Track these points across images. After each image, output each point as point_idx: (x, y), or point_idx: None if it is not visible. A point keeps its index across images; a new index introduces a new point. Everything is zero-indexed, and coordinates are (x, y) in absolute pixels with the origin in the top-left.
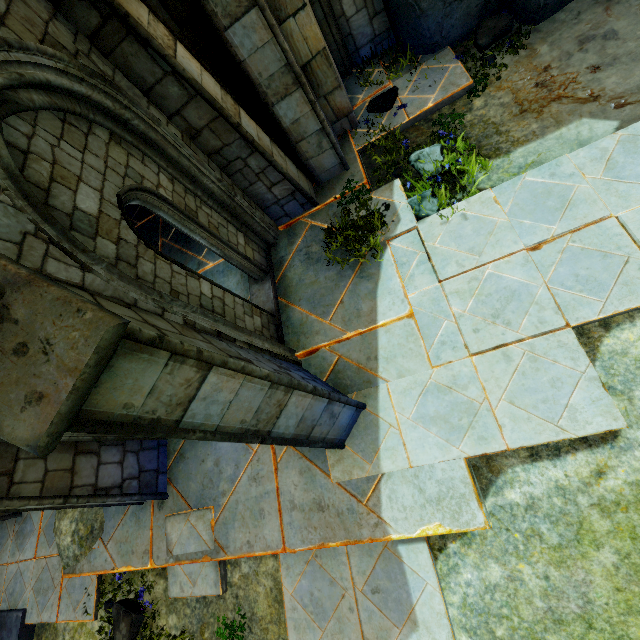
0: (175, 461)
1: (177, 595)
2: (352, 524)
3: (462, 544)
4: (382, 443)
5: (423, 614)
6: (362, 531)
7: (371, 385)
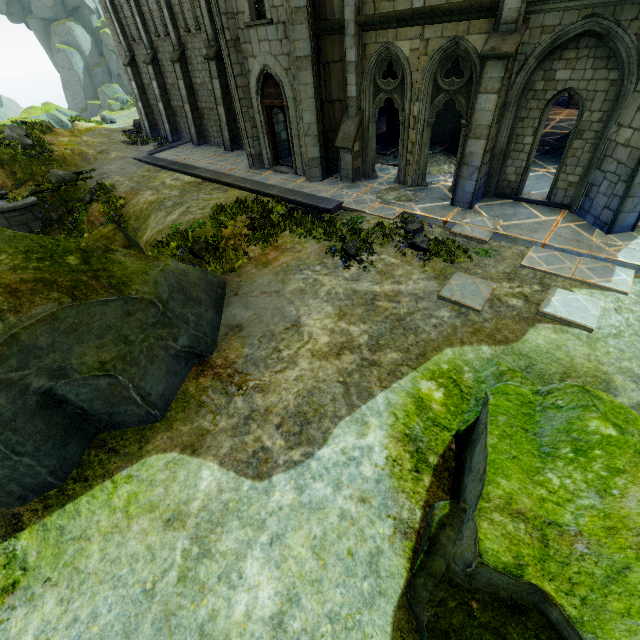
0: (484, 204)
1: (457, 231)
2: (596, 250)
3: None
4: (635, 241)
5: (616, 281)
6: (601, 253)
7: None
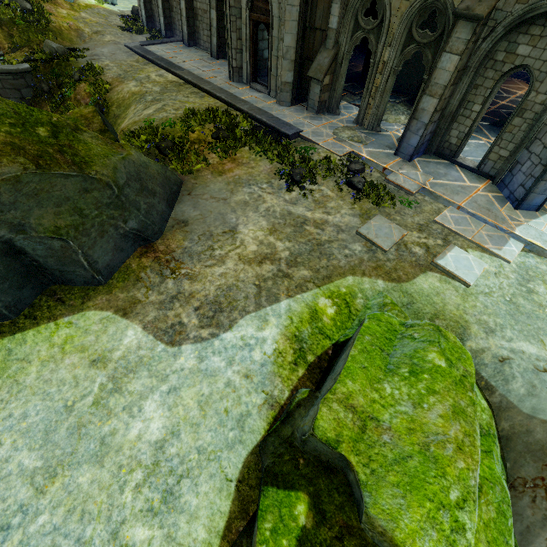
0: (423, 160)
1: (392, 179)
2: (500, 221)
3: (536, 257)
4: (535, 220)
5: (505, 251)
6: (503, 224)
7: (545, 211)
